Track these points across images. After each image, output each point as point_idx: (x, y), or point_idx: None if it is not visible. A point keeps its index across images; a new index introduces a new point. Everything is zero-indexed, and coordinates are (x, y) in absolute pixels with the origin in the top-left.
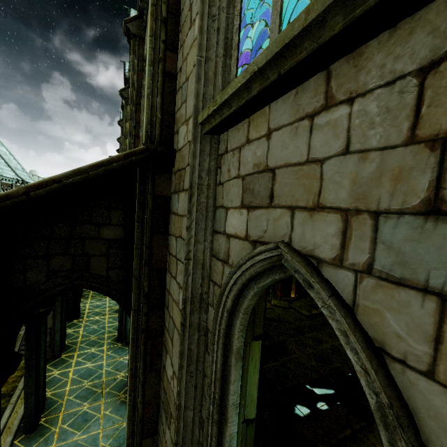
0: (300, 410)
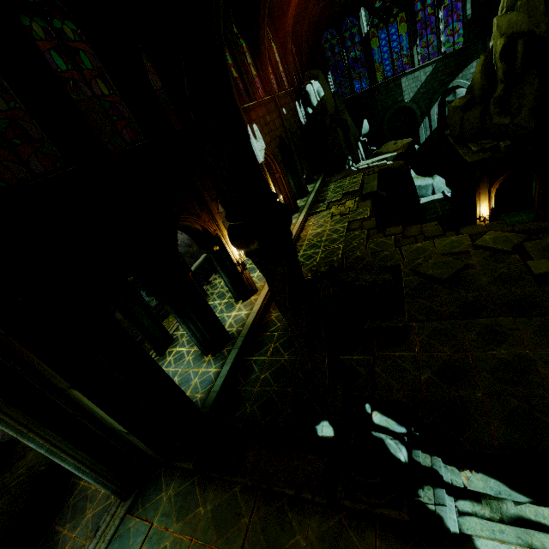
0: (323, 428)
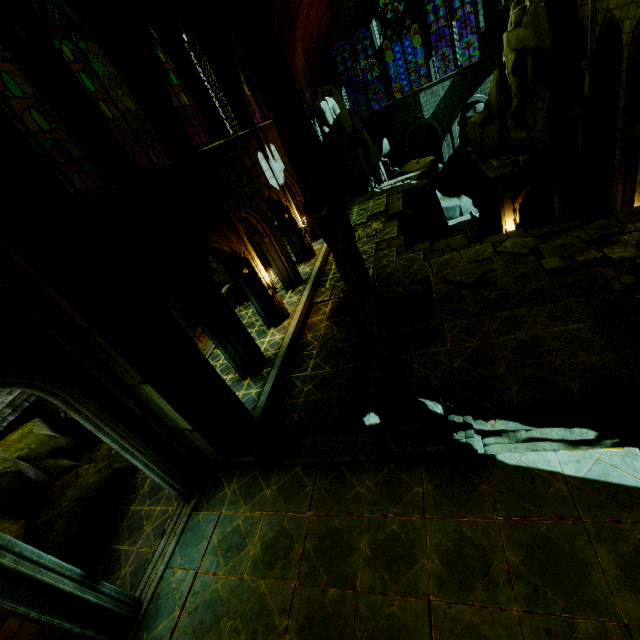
0: (369, 418)
